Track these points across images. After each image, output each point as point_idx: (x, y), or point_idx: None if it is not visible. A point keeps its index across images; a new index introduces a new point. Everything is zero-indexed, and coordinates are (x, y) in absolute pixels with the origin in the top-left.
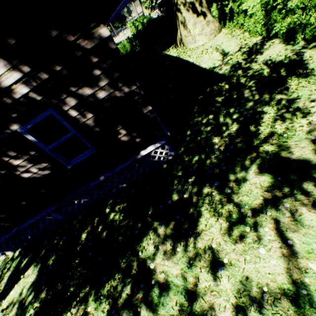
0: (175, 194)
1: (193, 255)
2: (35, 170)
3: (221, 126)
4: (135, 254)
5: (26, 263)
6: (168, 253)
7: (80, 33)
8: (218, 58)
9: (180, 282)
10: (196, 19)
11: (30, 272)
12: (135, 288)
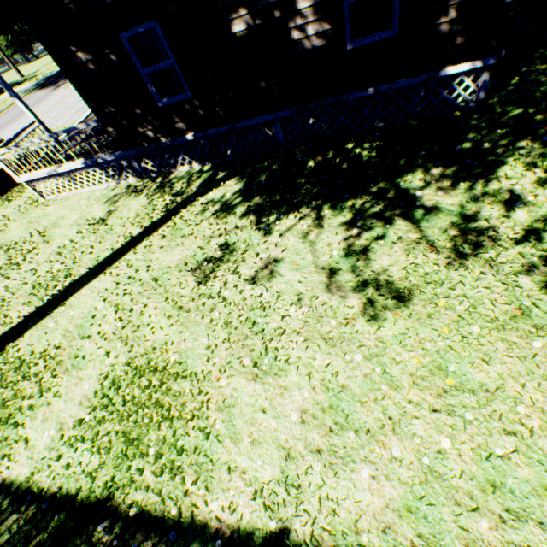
0: (468, 143)
1: (480, 193)
2: (311, 31)
3: None
4: (393, 184)
5: (224, 177)
6: (442, 189)
7: None
8: None
9: (456, 209)
10: None
11: (232, 184)
12: (389, 207)
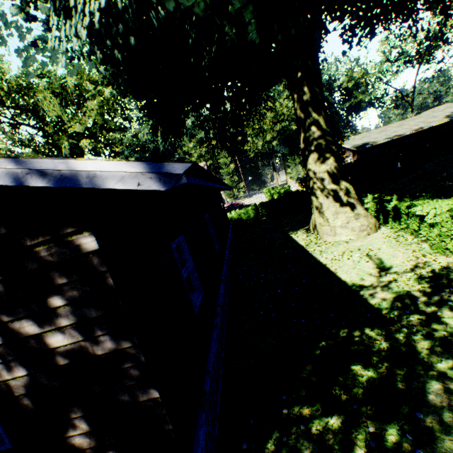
0: None
1: None
2: None
3: None
4: None
5: None
6: None
7: (46, 237)
8: (370, 270)
9: None
10: (338, 208)
11: None
12: None
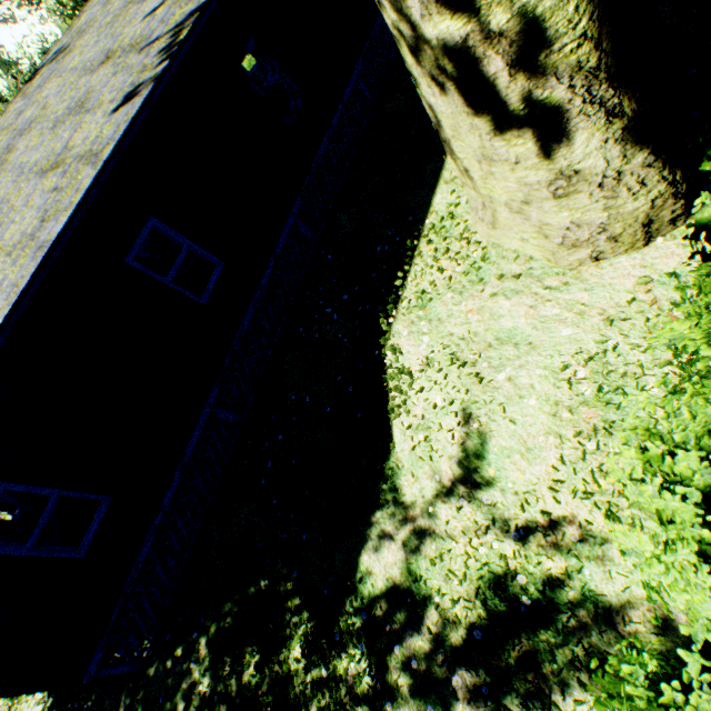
0: None
1: None
2: None
3: None
4: None
5: None
6: None
7: None
8: (444, 461)
9: None
10: (489, 143)
11: None
12: None
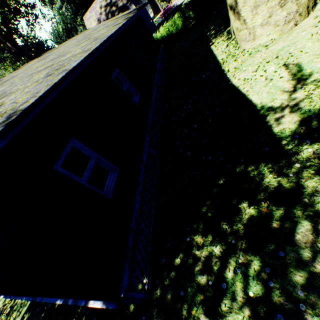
0: None
1: None
2: None
3: (223, 295)
4: None
5: None
6: None
7: None
8: (285, 85)
9: None
10: None
11: None
12: None
